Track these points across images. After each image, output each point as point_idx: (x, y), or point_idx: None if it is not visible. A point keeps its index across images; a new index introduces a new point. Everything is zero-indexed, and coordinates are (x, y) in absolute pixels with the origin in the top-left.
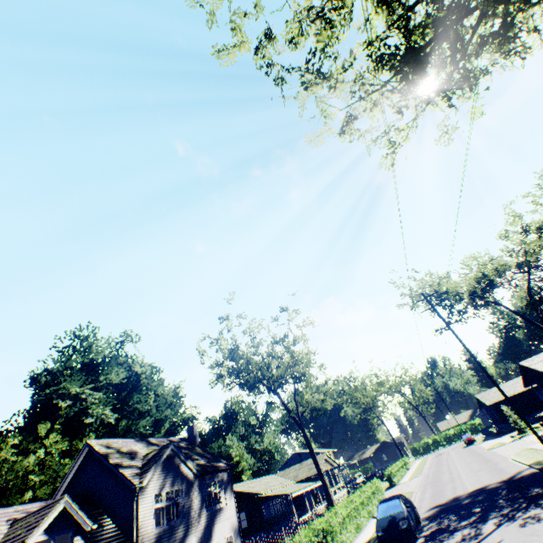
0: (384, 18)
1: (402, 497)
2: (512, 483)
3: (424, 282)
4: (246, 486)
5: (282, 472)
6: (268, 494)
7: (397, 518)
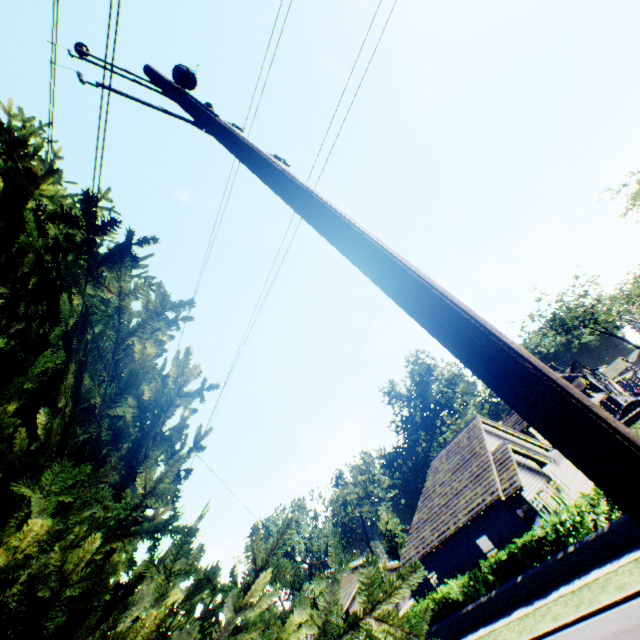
0: None
1: None
2: None
3: None
4: None
5: None
6: None
7: None
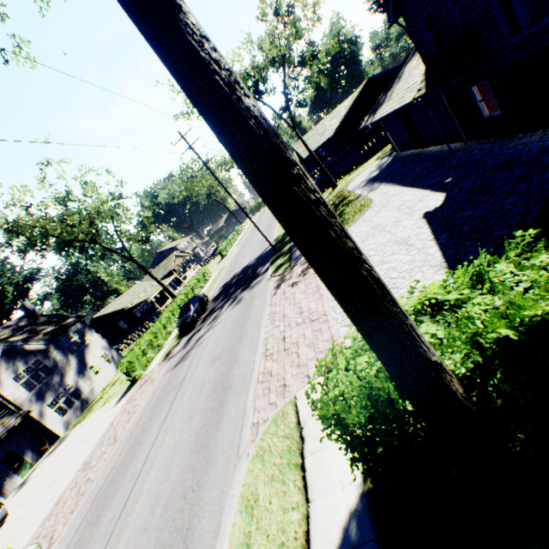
0: None
1: (194, 299)
2: (258, 261)
3: None
4: (116, 305)
5: (147, 277)
6: (134, 305)
7: (187, 318)
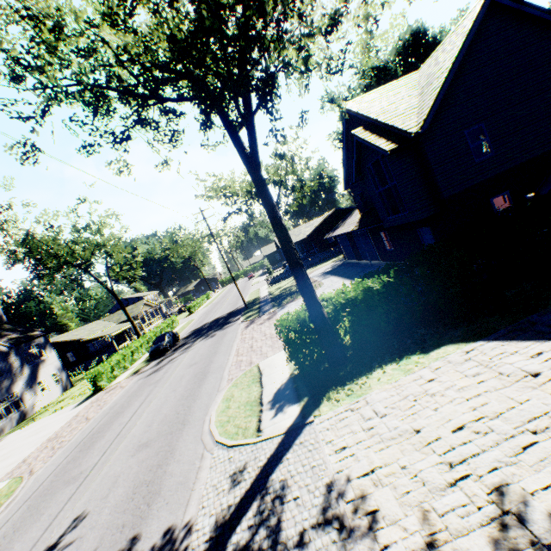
0: (116, 33)
1: (169, 333)
2: (230, 315)
3: (220, 180)
4: (71, 336)
5: (108, 317)
6: (92, 338)
7: (161, 345)
